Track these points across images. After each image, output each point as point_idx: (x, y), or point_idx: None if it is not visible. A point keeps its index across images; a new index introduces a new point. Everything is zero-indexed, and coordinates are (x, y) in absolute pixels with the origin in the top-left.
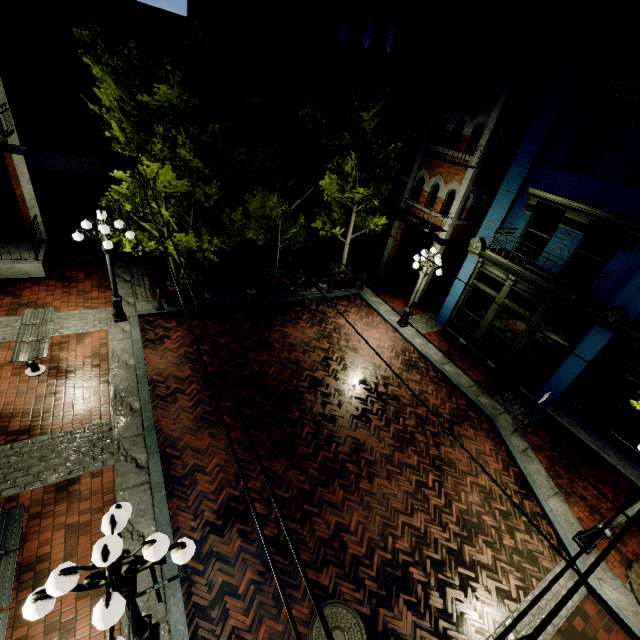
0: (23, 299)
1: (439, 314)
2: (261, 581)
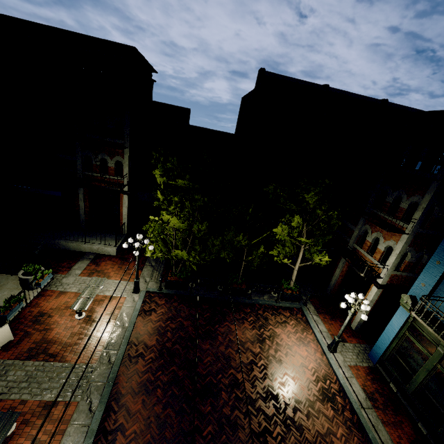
0: (99, 267)
1: (371, 350)
2: None
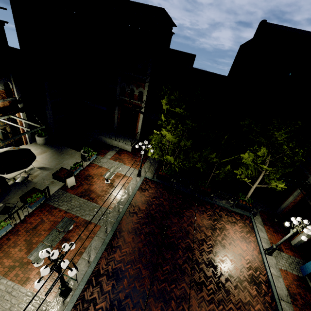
0: (120, 157)
1: (304, 264)
2: None
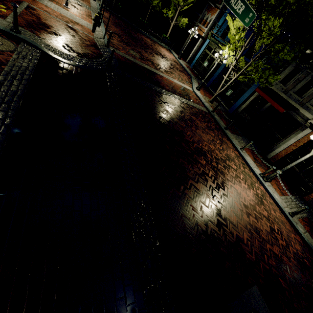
0: None
1: (192, 63)
2: (121, 41)
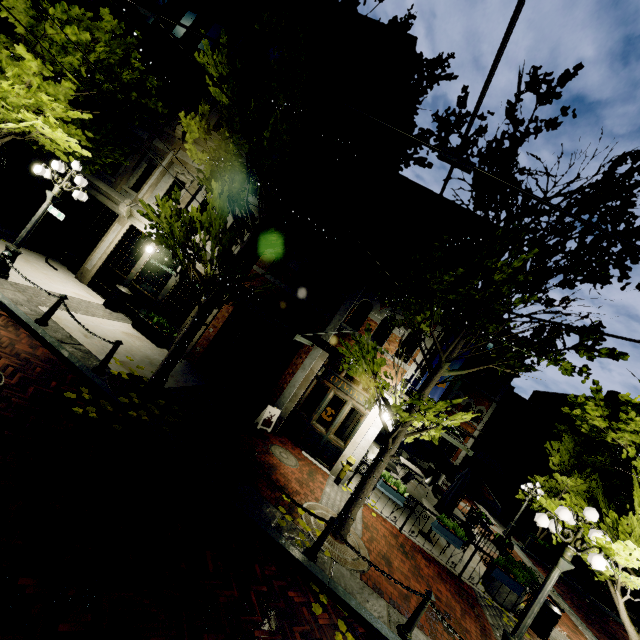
0: None
1: None
2: None
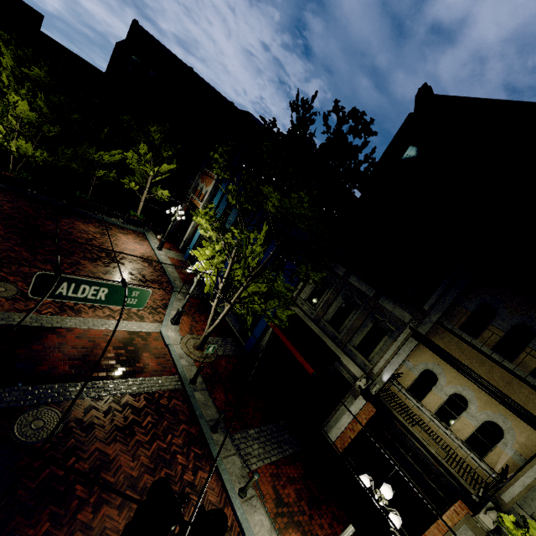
0: None
1: (186, 253)
2: None
